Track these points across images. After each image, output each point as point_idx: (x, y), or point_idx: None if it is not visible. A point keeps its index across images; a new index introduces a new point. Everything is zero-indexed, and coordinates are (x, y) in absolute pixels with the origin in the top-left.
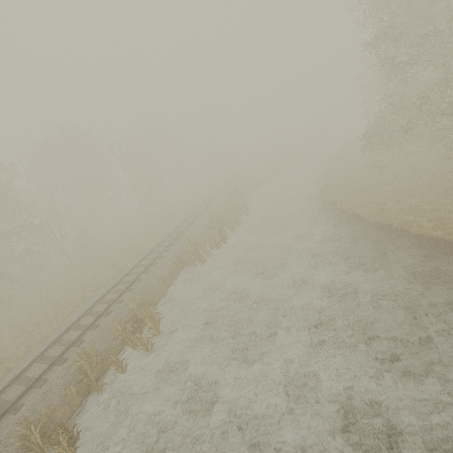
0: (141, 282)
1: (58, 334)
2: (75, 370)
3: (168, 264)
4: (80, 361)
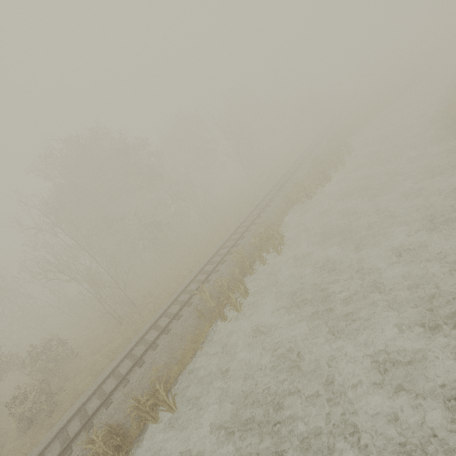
0: (261, 218)
1: (214, 252)
2: (233, 265)
3: (279, 204)
4: (237, 257)
